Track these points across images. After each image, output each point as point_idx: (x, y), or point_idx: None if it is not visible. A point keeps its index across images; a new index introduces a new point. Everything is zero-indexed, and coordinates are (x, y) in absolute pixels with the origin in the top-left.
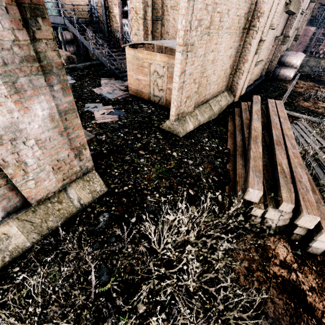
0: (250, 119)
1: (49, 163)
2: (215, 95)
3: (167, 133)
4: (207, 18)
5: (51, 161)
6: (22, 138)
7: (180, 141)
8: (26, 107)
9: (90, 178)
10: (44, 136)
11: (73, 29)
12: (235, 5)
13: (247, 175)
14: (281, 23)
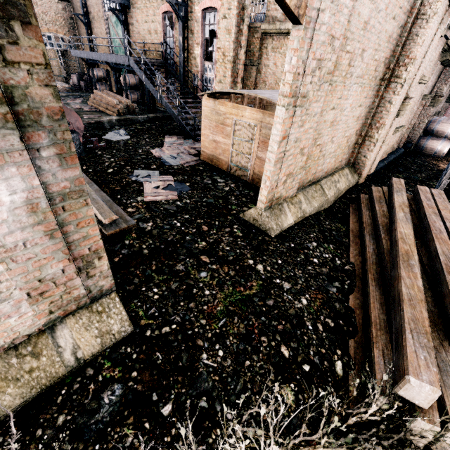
0: (390, 217)
1: (21, 285)
2: (329, 173)
3: (251, 227)
4: (331, 57)
5: (26, 282)
6: None
7: (270, 245)
8: None
9: (103, 307)
10: (14, 239)
11: (138, 71)
12: (373, 44)
13: (398, 338)
14: (432, 77)
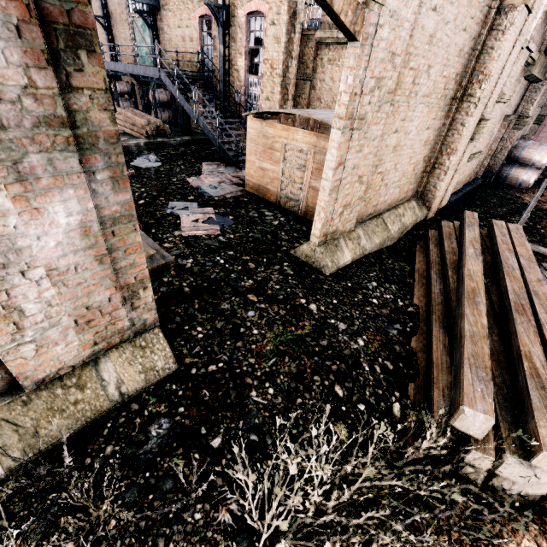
0: (459, 254)
1: (70, 312)
2: (393, 205)
3: (303, 265)
4: (392, 76)
5: (74, 308)
6: (19, 265)
7: (324, 283)
8: (35, 209)
9: (147, 342)
10: (66, 262)
11: (171, 86)
12: (441, 59)
13: (457, 374)
14: (516, 95)
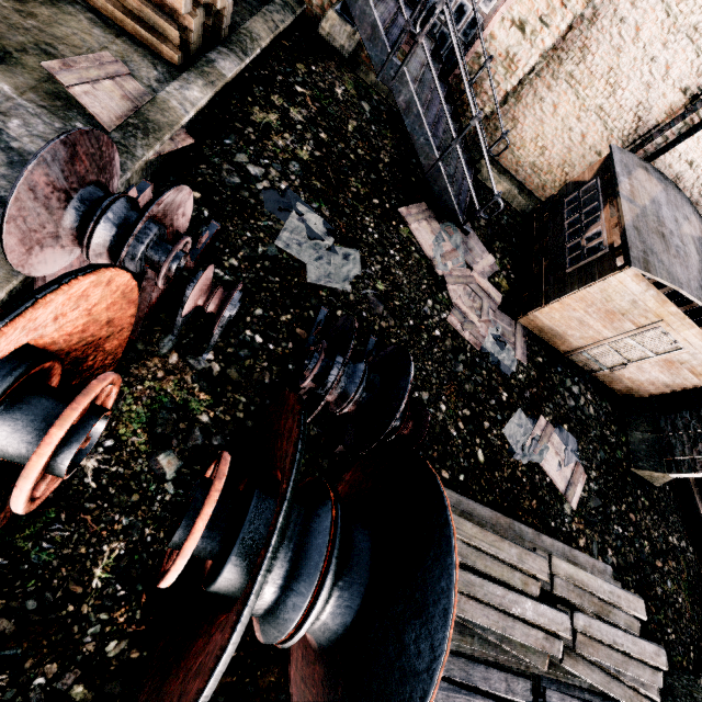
0: None
1: None
2: None
3: (644, 484)
4: None
5: None
6: None
7: (660, 500)
8: None
9: None
10: None
11: None
12: None
13: None
14: None
